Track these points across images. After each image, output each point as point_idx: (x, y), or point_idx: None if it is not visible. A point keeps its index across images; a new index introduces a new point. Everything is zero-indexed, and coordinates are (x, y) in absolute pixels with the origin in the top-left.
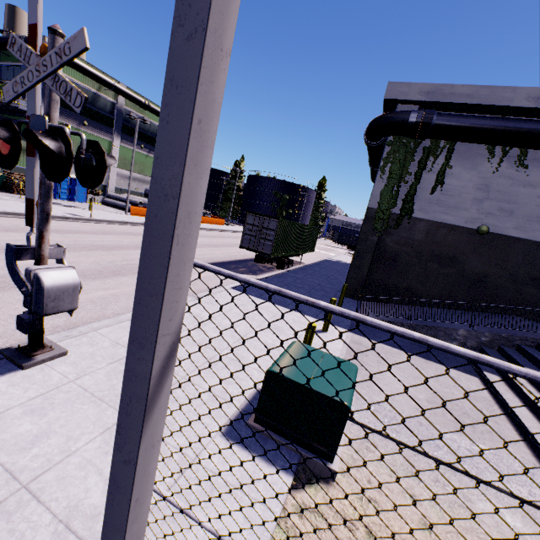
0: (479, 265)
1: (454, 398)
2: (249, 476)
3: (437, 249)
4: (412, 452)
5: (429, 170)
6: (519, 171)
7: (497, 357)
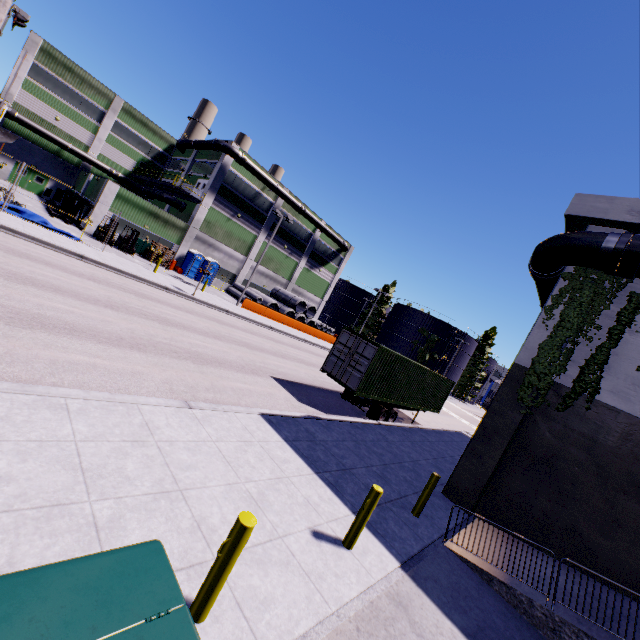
0: None
1: None
2: None
3: None
4: None
5: (637, 329)
6: None
7: None
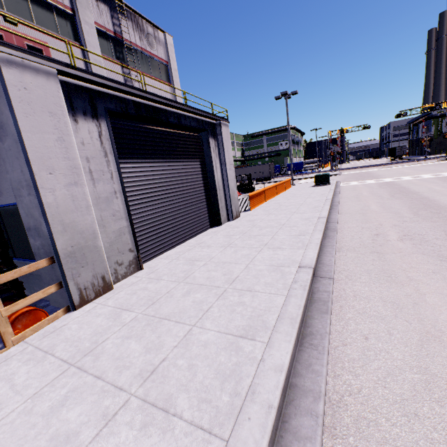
0: None
1: None
2: None
3: None
4: None
5: (443, 122)
6: None
7: None
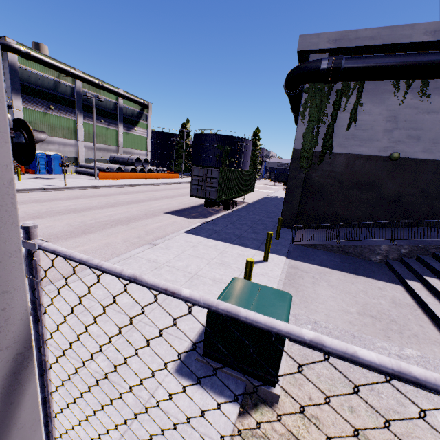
0: (394, 187)
1: (382, 308)
2: (198, 410)
3: (356, 178)
4: (347, 364)
5: (343, 109)
6: (422, 101)
7: (416, 265)
